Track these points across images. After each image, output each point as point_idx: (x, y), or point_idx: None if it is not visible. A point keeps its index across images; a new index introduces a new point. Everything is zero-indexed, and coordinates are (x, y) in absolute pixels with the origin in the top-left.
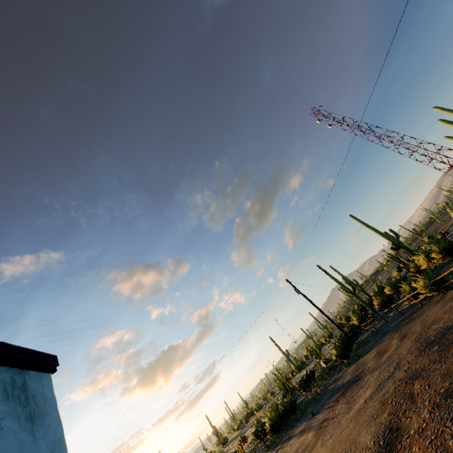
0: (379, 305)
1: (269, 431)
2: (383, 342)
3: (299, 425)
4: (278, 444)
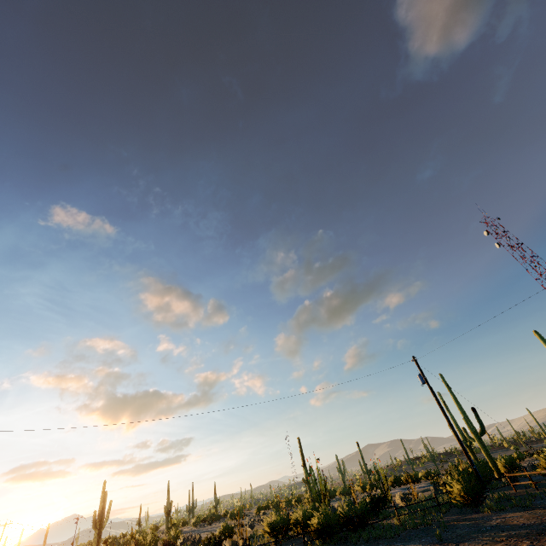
0: (543, 465)
1: (317, 529)
2: None
3: (396, 544)
4: None
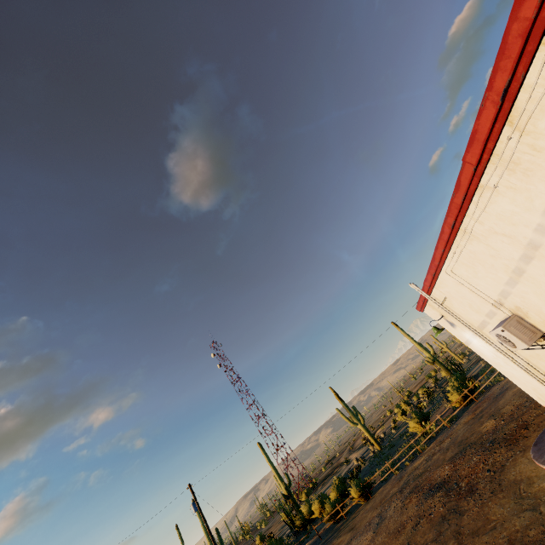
0: None
1: None
2: None
3: None
4: None
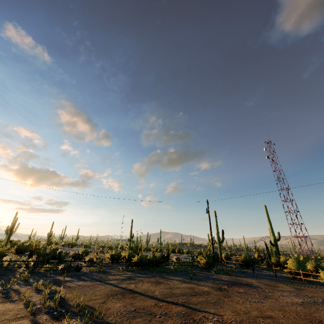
0: (241, 261)
1: (136, 262)
2: (261, 280)
3: (171, 276)
4: (144, 274)
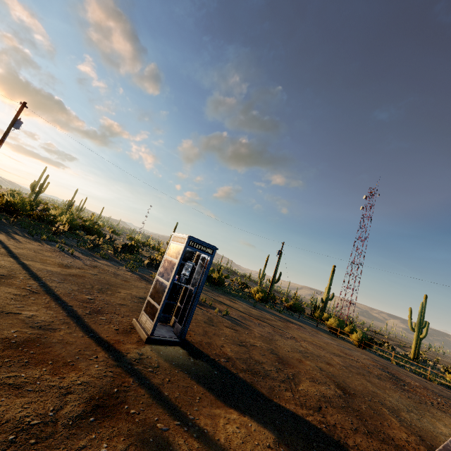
0: (290, 305)
1: None
2: (306, 325)
3: (237, 299)
4: (214, 290)
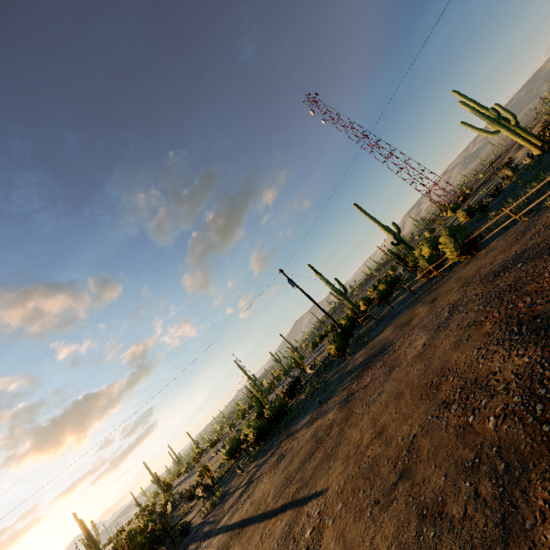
0: (377, 300)
1: (254, 440)
2: (399, 319)
3: (299, 421)
4: (270, 449)
